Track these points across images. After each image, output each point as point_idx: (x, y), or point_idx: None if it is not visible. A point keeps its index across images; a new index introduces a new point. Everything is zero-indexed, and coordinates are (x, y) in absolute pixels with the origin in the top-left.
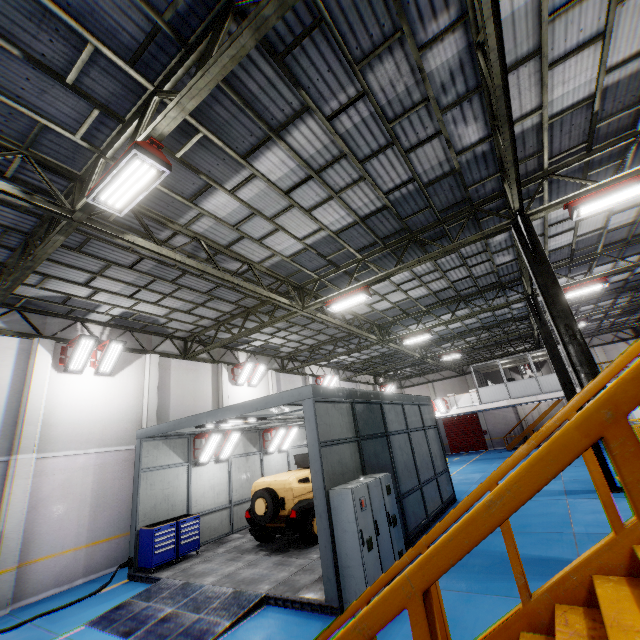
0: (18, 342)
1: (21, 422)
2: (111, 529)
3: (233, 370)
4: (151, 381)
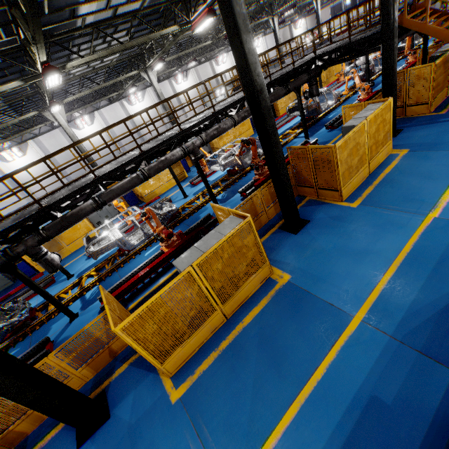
0: (167, 81)
1: (179, 99)
2: None
3: (216, 60)
4: (196, 78)
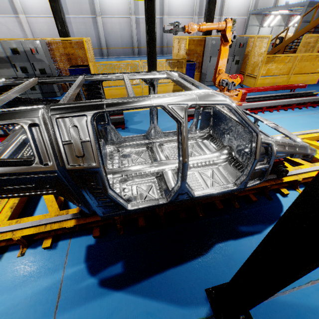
0: None
1: (223, 6)
2: None
3: None
4: None
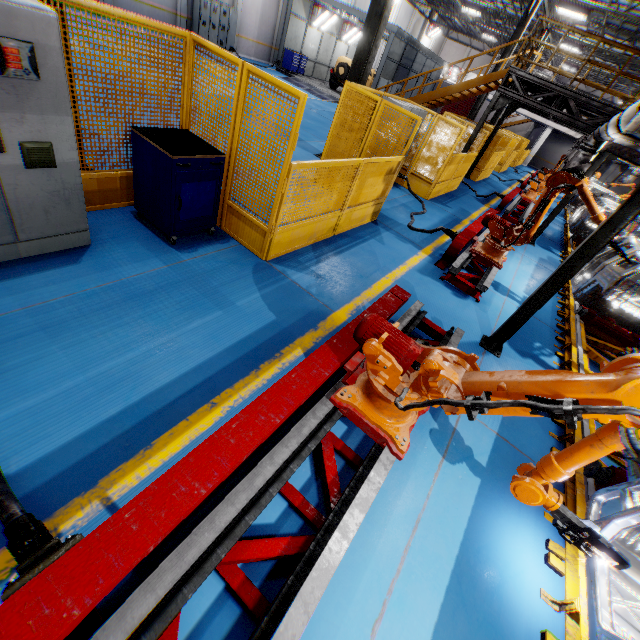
0: None
1: None
2: (264, 39)
3: None
4: None
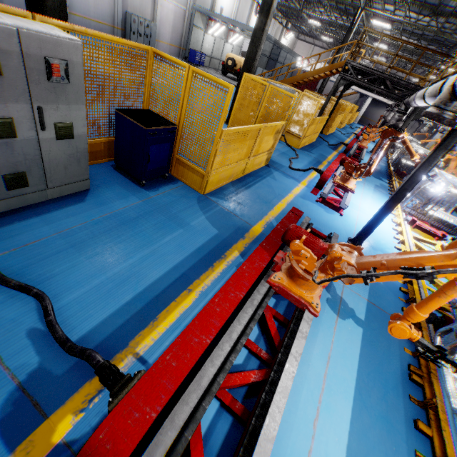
0: None
1: None
2: (175, 42)
3: None
4: None
